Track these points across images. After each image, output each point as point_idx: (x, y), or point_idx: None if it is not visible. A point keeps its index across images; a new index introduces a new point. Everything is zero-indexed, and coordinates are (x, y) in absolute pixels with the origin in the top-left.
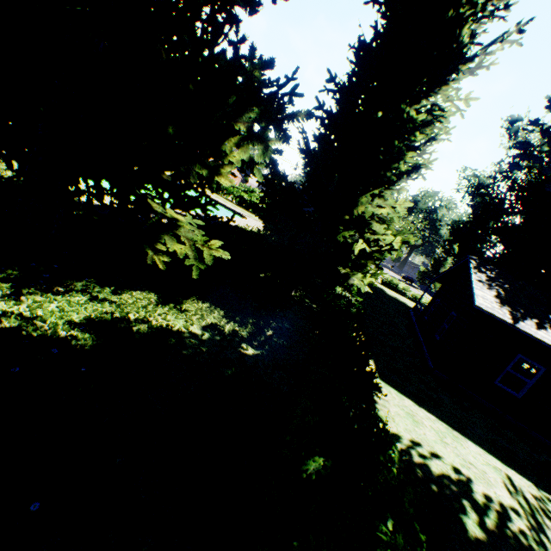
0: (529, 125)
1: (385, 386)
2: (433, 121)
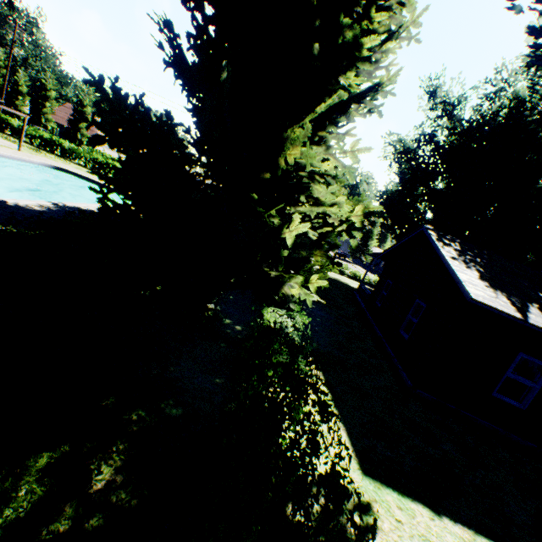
0: (536, 3)
1: (376, 491)
2: (390, 3)
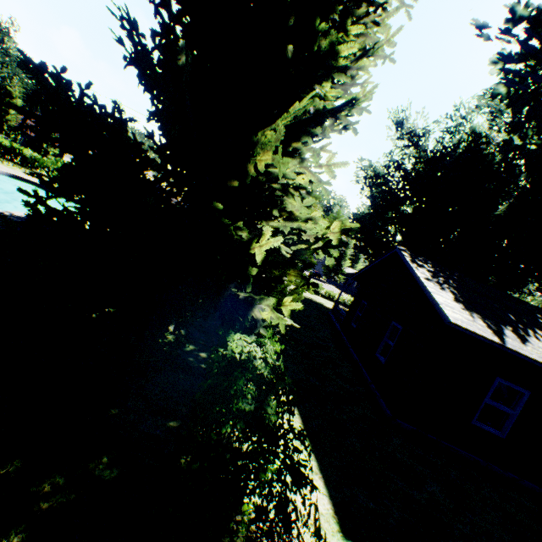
0: (501, 33)
1: None
2: (365, 21)
